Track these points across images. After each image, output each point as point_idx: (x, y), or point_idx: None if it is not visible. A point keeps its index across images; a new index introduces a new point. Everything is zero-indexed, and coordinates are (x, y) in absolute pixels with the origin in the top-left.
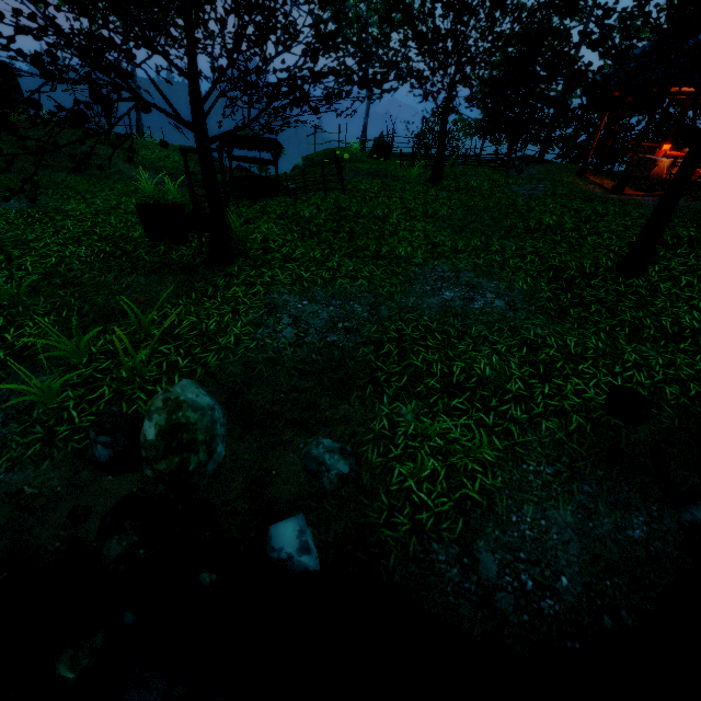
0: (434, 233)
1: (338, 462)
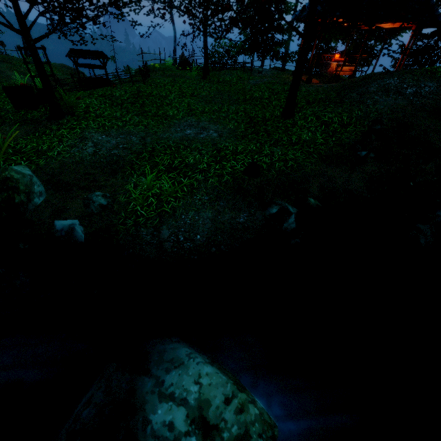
0: (193, 104)
1: (100, 200)
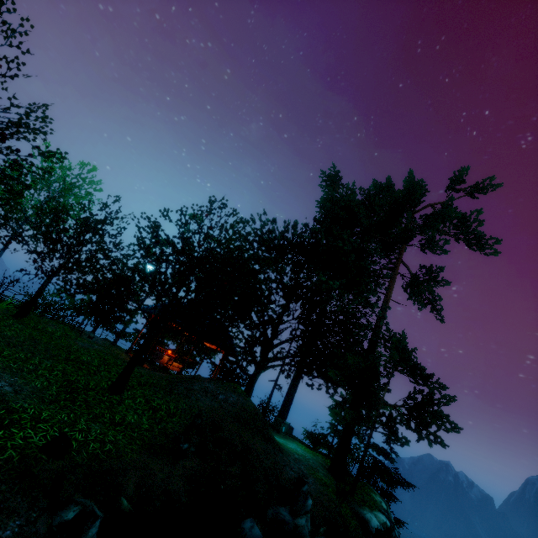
0: None
1: None
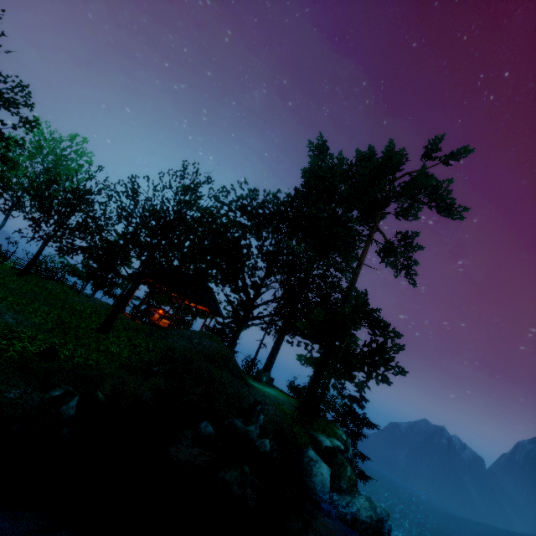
0: None
1: None
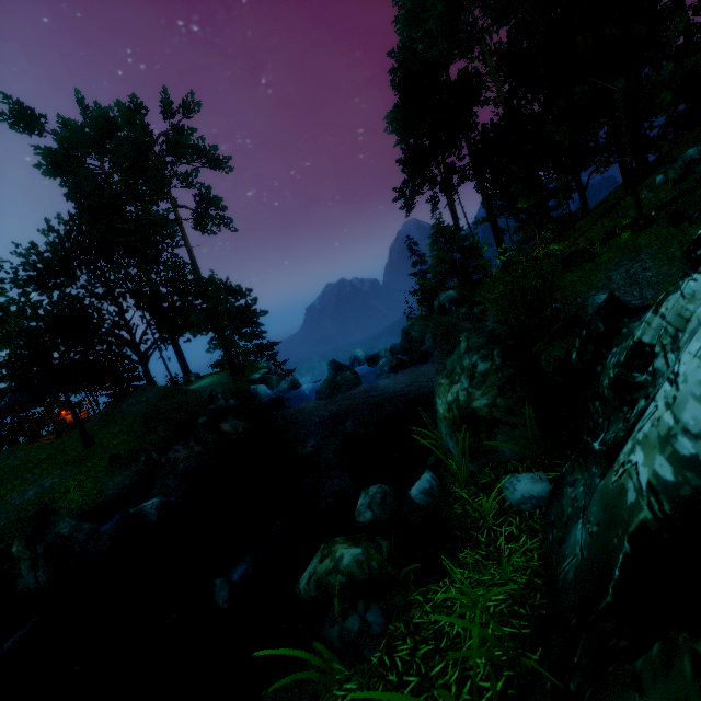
0: None
1: None
